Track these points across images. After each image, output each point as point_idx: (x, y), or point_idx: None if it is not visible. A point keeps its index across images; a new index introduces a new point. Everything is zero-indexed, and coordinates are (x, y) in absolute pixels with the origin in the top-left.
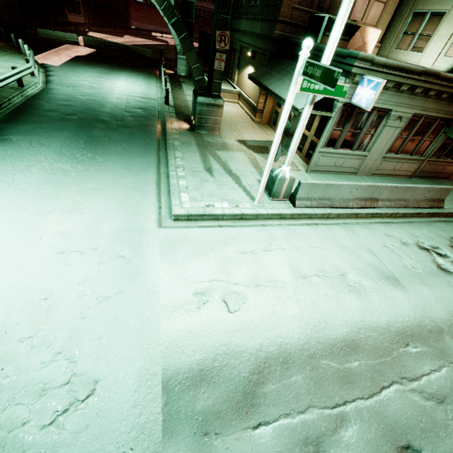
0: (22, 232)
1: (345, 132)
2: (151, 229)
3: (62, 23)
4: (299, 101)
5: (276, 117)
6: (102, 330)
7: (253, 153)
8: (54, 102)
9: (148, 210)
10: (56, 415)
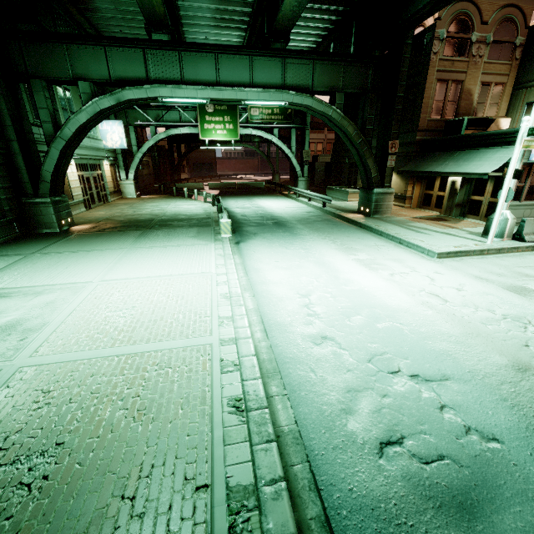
0: (352, 268)
1: (527, 186)
2: (432, 261)
3: (181, 179)
4: (481, 170)
5: (428, 198)
6: (486, 300)
7: (436, 222)
8: (249, 216)
9: (412, 254)
10: (523, 328)
